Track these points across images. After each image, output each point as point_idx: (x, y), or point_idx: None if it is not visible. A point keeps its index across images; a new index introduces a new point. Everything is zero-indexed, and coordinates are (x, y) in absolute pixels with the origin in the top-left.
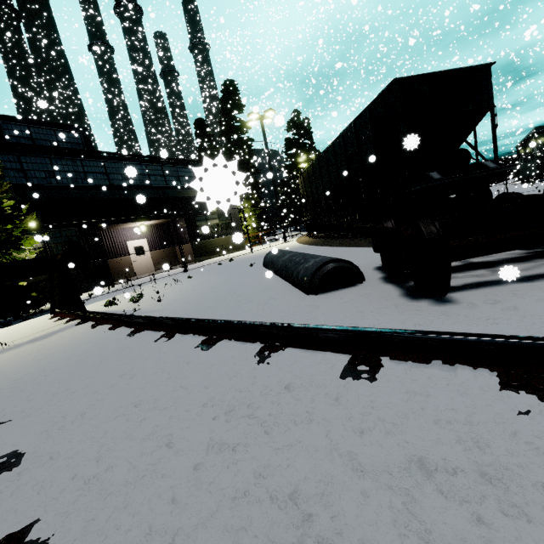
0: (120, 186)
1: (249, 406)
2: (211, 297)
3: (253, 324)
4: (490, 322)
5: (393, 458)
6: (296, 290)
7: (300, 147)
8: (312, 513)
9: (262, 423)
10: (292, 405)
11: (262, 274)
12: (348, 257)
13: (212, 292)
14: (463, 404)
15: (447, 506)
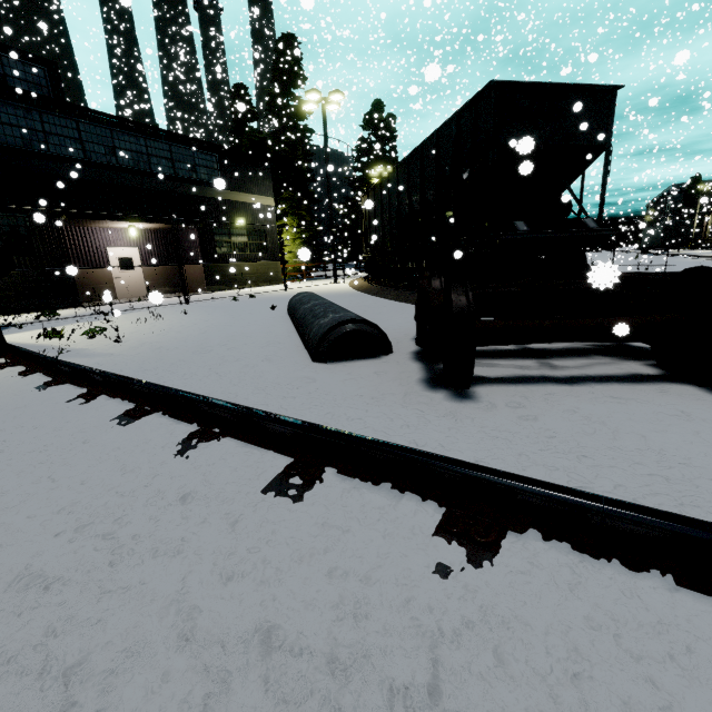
0: (101, 164)
1: (117, 520)
2: (194, 345)
3: (193, 398)
4: (492, 434)
5: (244, 622)
6: (304, 352)
7: (377, 154)
8: (77, 702)
9: (118, 548)
10: (173, 526)
11: (278, 322)
12: (394, 316)
13: (199, 339)
14: (380, 549)
15: (263, 702)
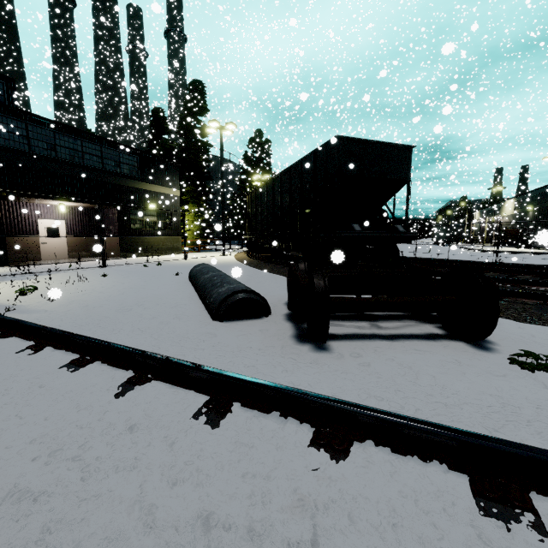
0: (42, 156)
1: (81, 447)
2: (115, 304)
3: (130, 350)
4: (342, 376)
5: (188, 512)
6: (205, 312)
7: (257, 165)
8: None
9: (85, 468)
10: (126, 449)
11: (182, 287)
12: (270, 285)
13: (119, 299)
14: (275, 458)
15: None
